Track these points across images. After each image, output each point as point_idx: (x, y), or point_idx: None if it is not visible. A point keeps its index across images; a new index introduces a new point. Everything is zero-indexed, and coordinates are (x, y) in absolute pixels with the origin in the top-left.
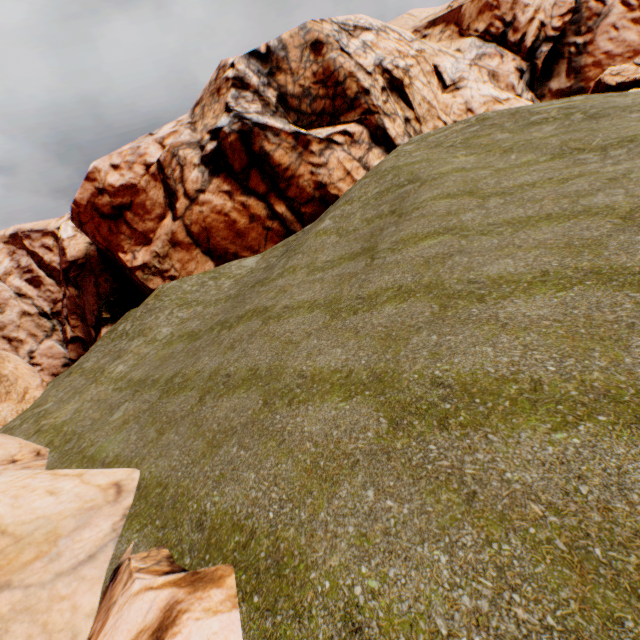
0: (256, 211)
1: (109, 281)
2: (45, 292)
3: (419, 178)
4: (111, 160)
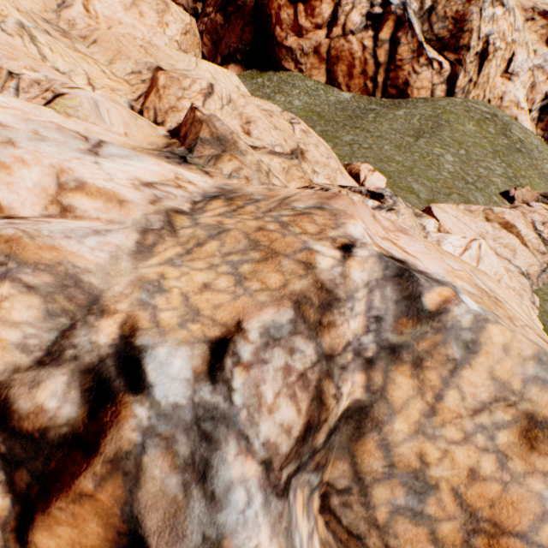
0: (368, 70)
1: (252, 35)
2: None
3: (449, 123)
4: None
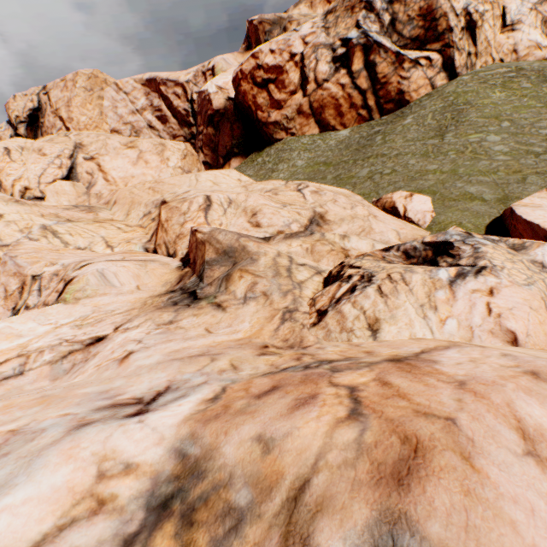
0: (355, 101)
1: (240, 129)
2: (169, 128)
3: (470, 103)
4: (270, 46)
